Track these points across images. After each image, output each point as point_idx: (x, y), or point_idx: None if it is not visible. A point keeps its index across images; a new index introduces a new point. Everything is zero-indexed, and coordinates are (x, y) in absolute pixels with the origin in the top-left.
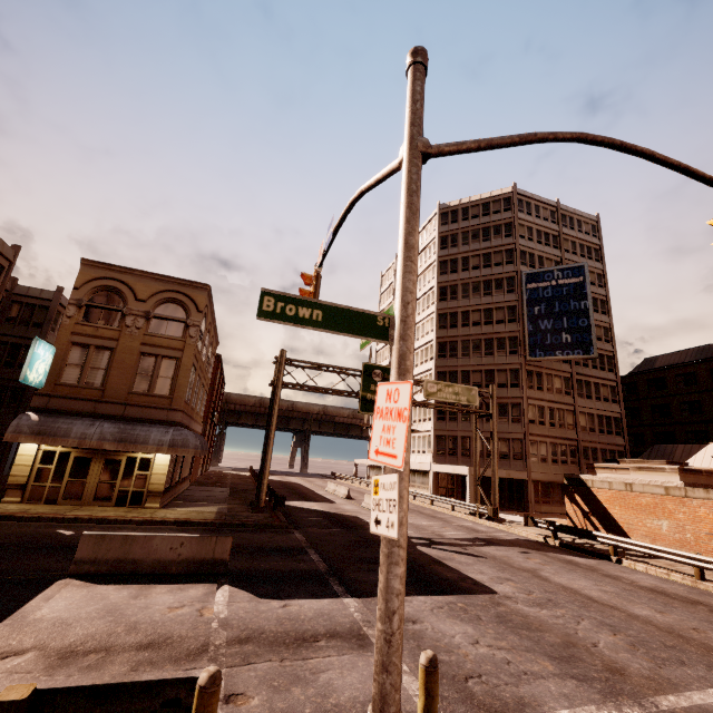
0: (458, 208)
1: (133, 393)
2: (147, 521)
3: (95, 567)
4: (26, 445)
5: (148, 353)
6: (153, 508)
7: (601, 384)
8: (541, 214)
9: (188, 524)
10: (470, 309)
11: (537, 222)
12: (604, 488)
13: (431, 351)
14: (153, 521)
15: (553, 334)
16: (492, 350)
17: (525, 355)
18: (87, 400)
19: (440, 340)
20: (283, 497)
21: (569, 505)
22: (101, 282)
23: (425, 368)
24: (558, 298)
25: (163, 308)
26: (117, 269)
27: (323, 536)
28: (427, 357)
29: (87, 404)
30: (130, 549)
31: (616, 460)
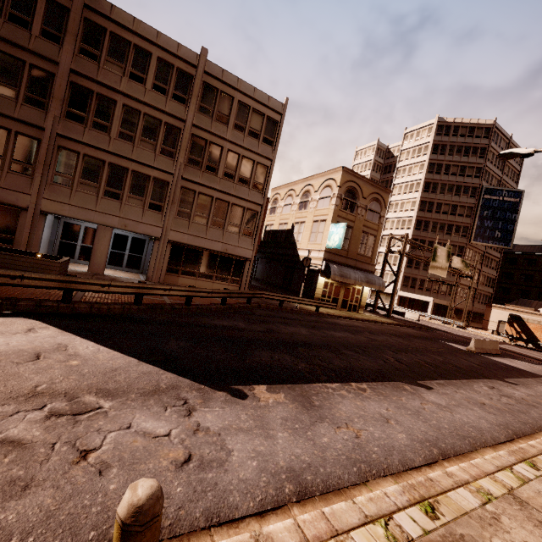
0: (451, 125)
1: (358, 254)
2: (388, 323)
3: (479, 350)
4: (320, 278)
5: (365, 231)
6: (361, 313)
7: (493, 260)
8: (501, 144)
9: (399, 325)
10: (443, 202)
11: (498, 150)
12: (534, 323)
13: (409, 223)
14: (389, 323)
15: (490, 230)
16: (451, 232)
17: (469, 239)
18: (343, 256)
19: (418, 218)
20: (404, 312)
21: (508, 327)
22: (350, 183)
23: (400, 233)
24: (501, 208)
25: (372, 204)
26: (357, 175)
27: (452, 335)
28: (403, 226)
29: (343, 259)
30: (482, 345)
31: (504, 304)
